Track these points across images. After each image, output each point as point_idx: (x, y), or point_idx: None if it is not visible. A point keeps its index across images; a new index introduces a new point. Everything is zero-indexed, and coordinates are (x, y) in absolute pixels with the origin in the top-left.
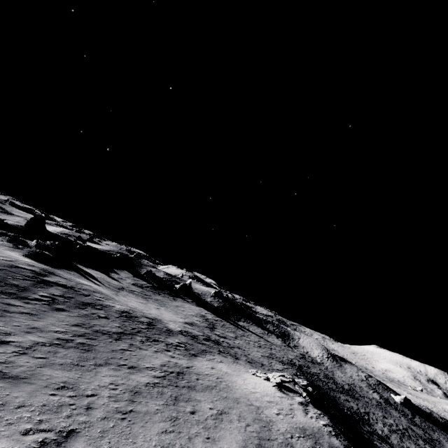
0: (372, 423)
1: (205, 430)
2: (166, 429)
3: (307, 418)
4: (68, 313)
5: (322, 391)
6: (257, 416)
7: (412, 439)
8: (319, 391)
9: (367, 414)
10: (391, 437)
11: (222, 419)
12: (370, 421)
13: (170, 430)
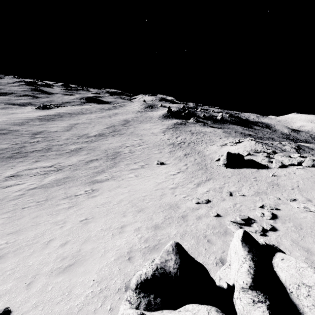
0: None
1: None
2: None
3: None
4: (266, 140)
5: None
6: None
7: None
8: None
9: None
10: None
11: None
12: None
13: None
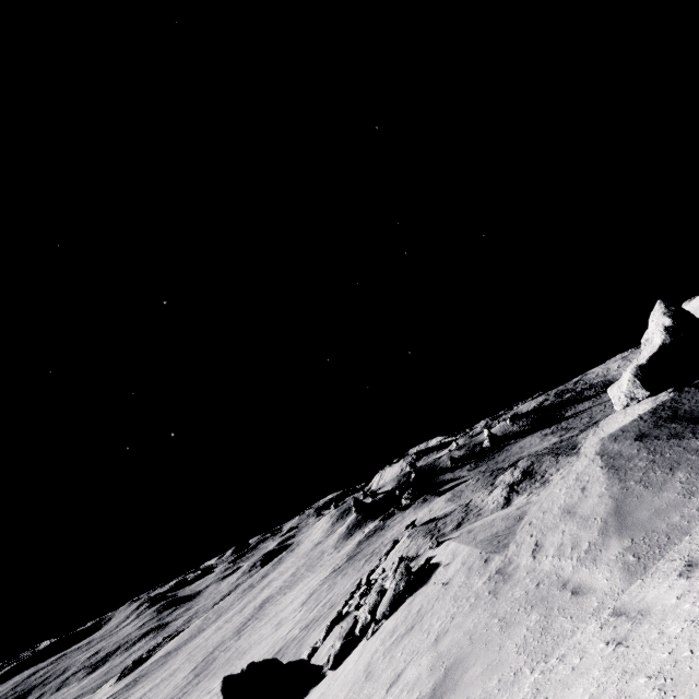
0: None
1: None
2: None
3: None
4: None
5: None
6: None
7: None
8: None
9: None
10: None
11: None
12: None
13: None
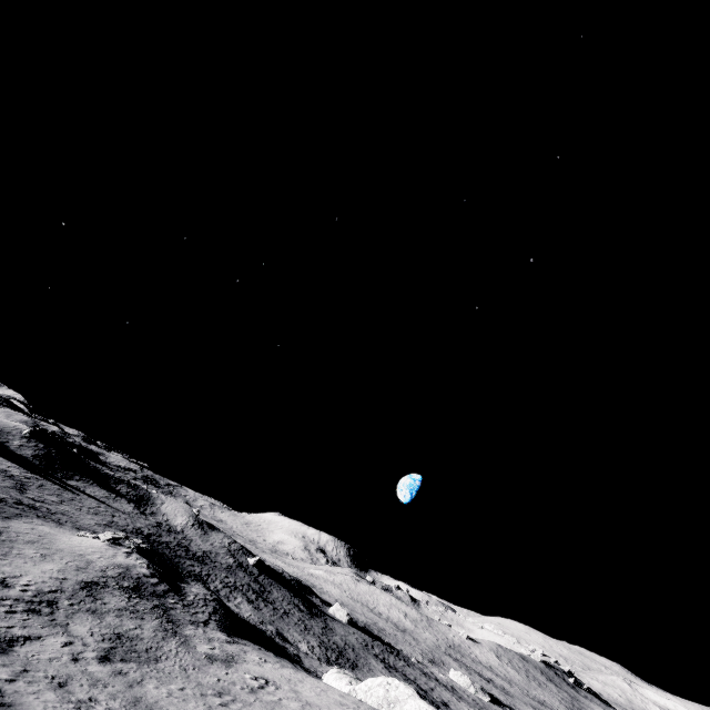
0: (210, 582)
1: (32, 562)
2: (2, 558)
3: (127, 560)
4: None
5: (165, 558)
6: (79, 559)
7: (243, 591)
8: (161, 558)
9: (208, 575)
10: (222, 591)
11: (47, 558)
12: (208, 580)
13: (4, 559)
